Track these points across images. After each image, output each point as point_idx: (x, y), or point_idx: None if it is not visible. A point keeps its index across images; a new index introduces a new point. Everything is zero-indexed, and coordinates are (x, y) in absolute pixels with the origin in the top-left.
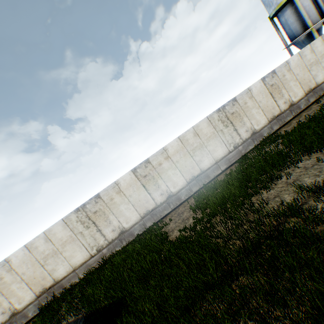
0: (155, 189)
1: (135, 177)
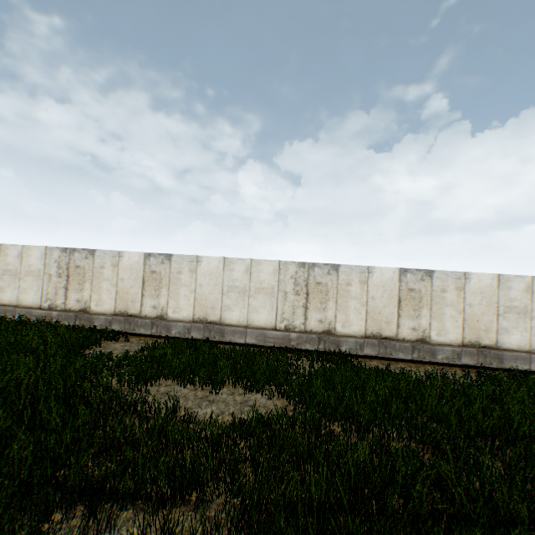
0: (153, 295)
1: (142, 264)
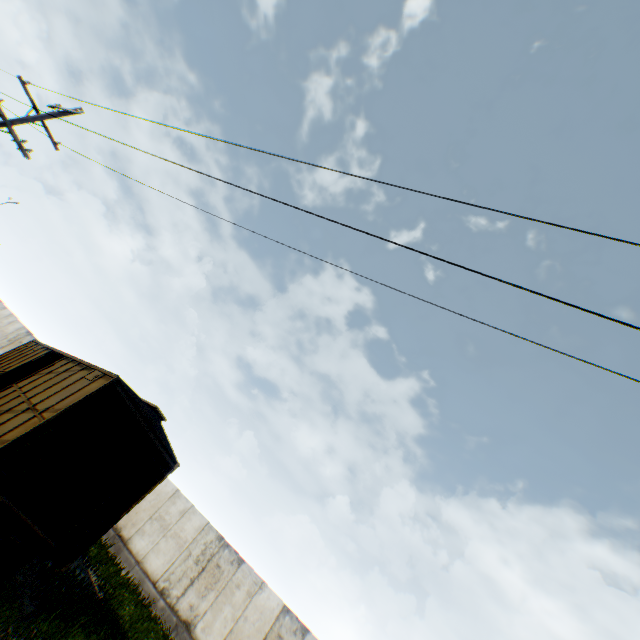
0: None
1: (275, 615)
